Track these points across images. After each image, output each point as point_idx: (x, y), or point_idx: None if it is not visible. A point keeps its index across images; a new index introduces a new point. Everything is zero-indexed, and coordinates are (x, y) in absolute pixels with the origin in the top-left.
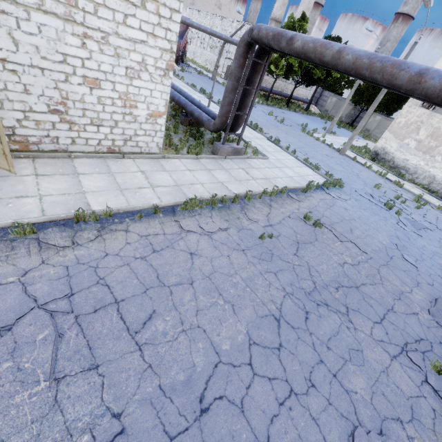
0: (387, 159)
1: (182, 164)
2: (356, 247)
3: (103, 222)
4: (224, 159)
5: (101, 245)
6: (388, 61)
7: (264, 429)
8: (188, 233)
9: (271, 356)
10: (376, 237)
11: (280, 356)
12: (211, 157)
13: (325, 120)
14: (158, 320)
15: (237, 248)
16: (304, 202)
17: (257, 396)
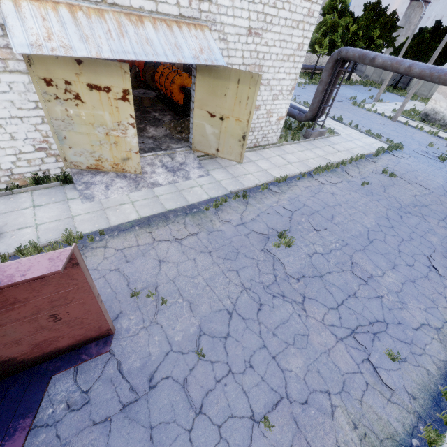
0: (437, 119)
1: (293, 147)
2: (421, 187)
3: (284, 182)
4: (313, 140)
5: (293, 192)
6: (442, 72)
7: (396, 248)
8: (324, 185)
9: (389, 229)
10: (435, 180)
11: (393, 229)
12: (306, 140)
13: (368, 87)
14: (336, 217)
15: (352, 191)
16: (378, 163)
17: (389, 240)
